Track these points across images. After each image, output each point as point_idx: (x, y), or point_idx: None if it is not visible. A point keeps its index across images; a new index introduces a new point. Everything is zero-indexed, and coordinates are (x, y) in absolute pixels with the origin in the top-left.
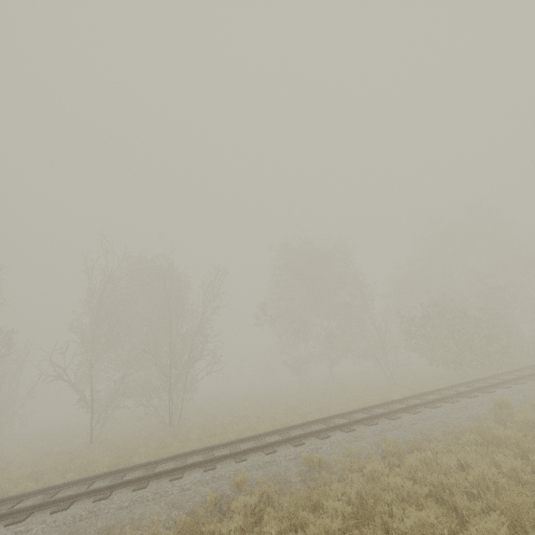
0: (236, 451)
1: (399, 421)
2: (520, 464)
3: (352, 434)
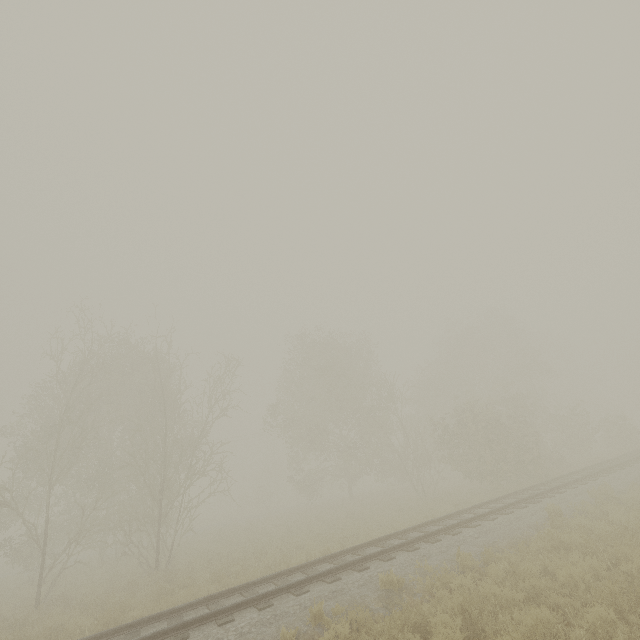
0: (292, 583)
1: (462, 536)
2: (596, 562)
3: (418, 552)
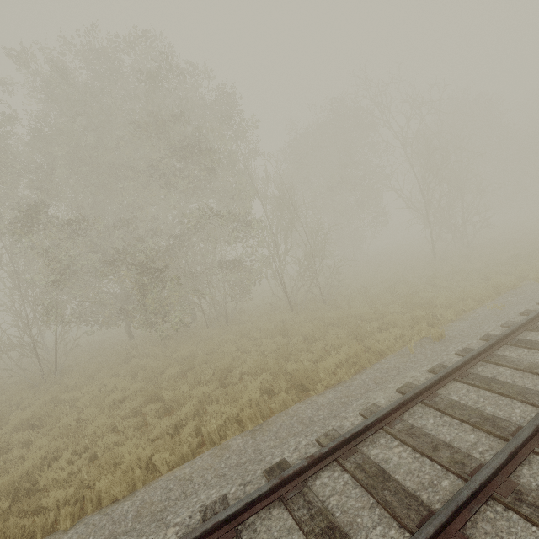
0: None
1: None
2: None
3: None
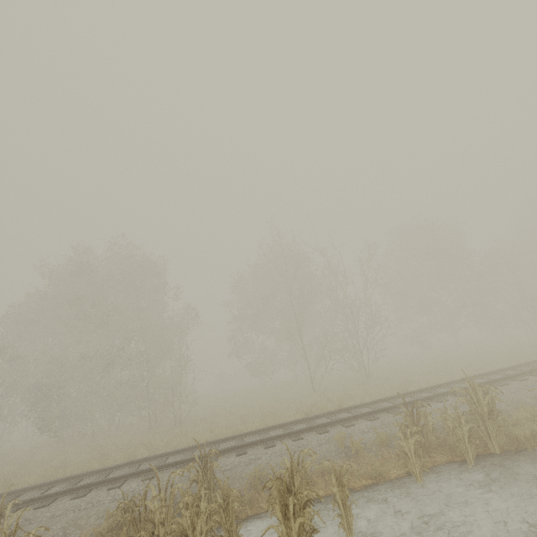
0: None
1: None
2: None
3: None
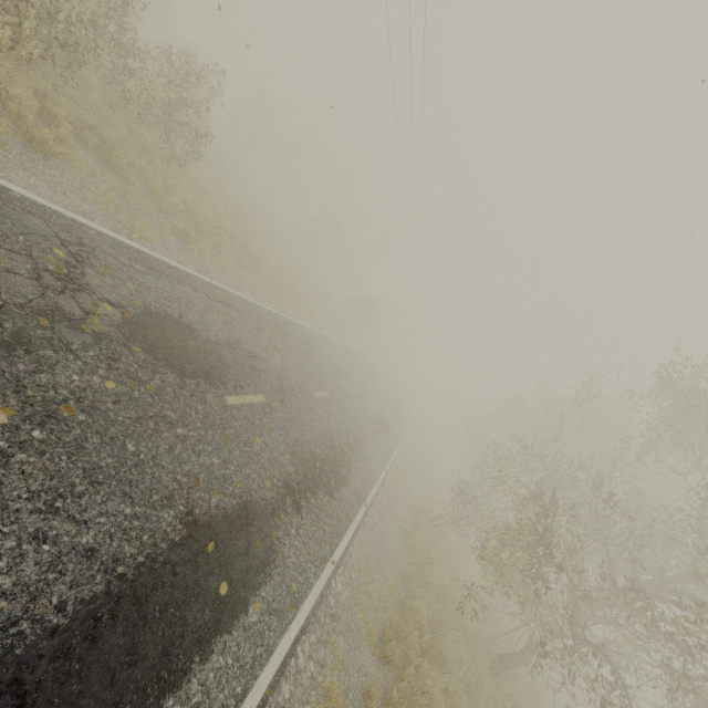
0: None
1: None
2: None
3: None
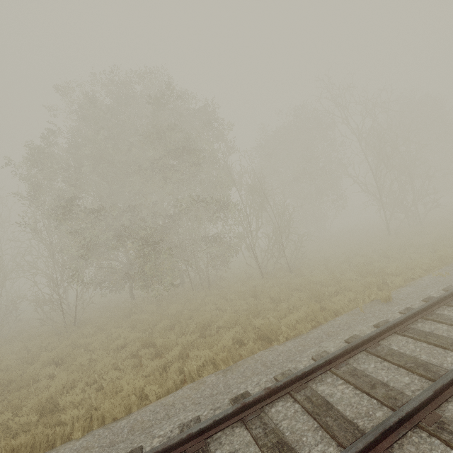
0: None
1: None
2: None
3: None
